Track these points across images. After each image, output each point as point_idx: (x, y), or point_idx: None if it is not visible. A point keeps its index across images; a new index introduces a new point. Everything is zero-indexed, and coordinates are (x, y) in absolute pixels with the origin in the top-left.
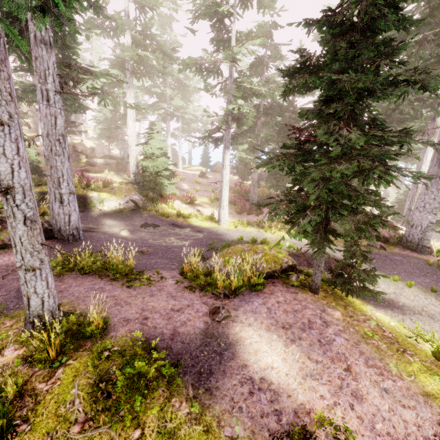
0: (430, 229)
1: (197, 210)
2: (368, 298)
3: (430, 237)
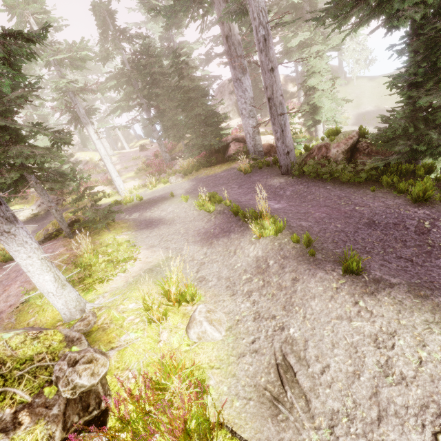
0: (256, 134)
1: (113, 188)
2: (145, 224)
3: (259, 141)
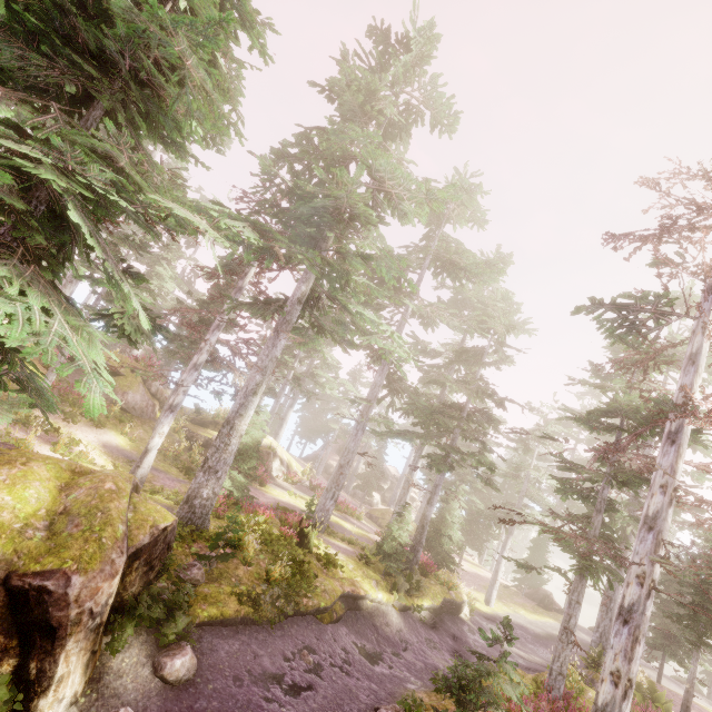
0: None
1: None
2: None
3: None
